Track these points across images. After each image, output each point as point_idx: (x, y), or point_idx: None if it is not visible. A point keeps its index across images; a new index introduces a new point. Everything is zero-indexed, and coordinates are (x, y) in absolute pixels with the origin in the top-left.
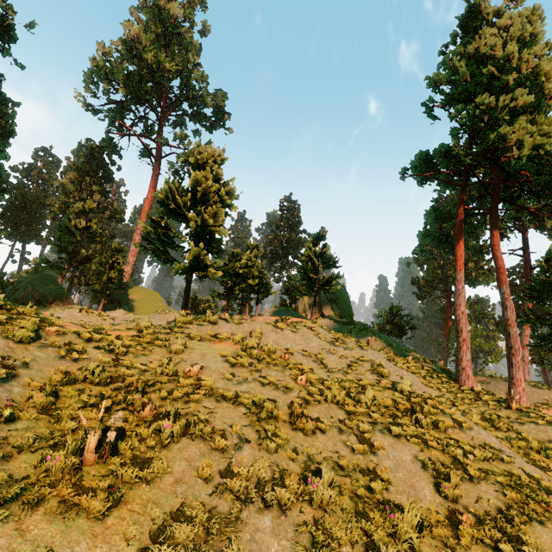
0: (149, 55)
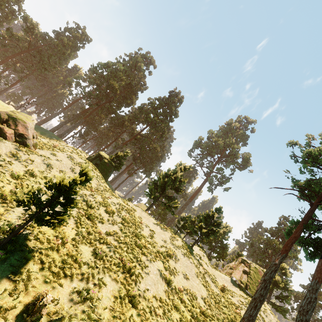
0: (214, 139)
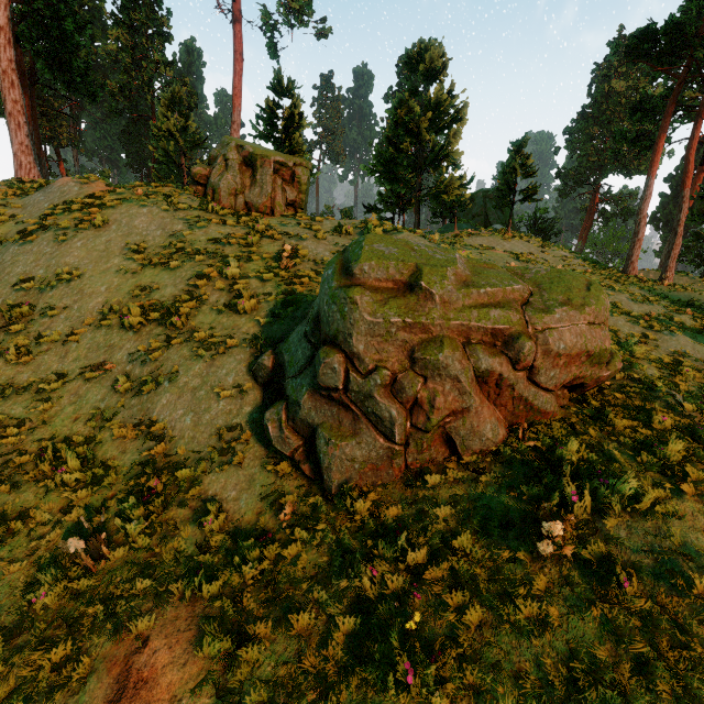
0: None
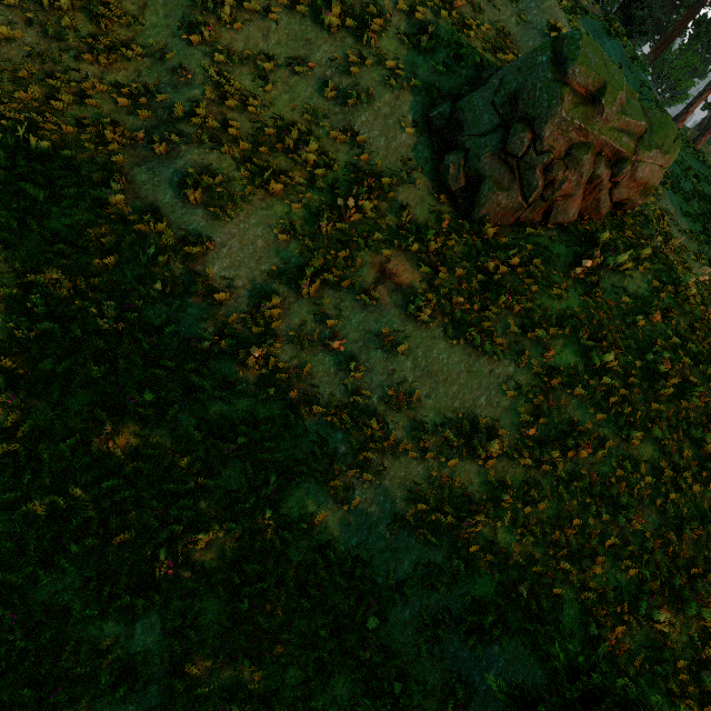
0: None
